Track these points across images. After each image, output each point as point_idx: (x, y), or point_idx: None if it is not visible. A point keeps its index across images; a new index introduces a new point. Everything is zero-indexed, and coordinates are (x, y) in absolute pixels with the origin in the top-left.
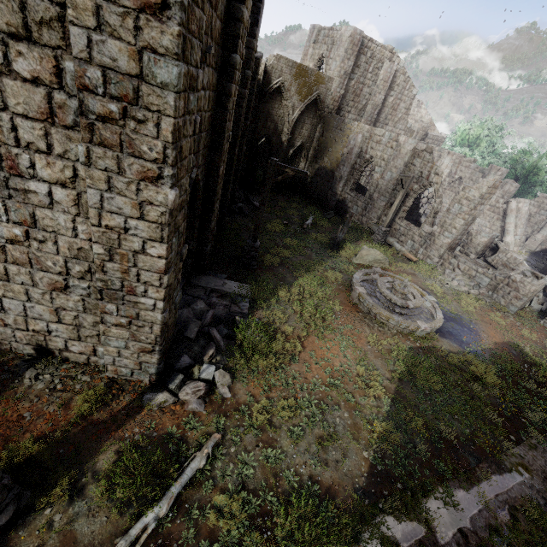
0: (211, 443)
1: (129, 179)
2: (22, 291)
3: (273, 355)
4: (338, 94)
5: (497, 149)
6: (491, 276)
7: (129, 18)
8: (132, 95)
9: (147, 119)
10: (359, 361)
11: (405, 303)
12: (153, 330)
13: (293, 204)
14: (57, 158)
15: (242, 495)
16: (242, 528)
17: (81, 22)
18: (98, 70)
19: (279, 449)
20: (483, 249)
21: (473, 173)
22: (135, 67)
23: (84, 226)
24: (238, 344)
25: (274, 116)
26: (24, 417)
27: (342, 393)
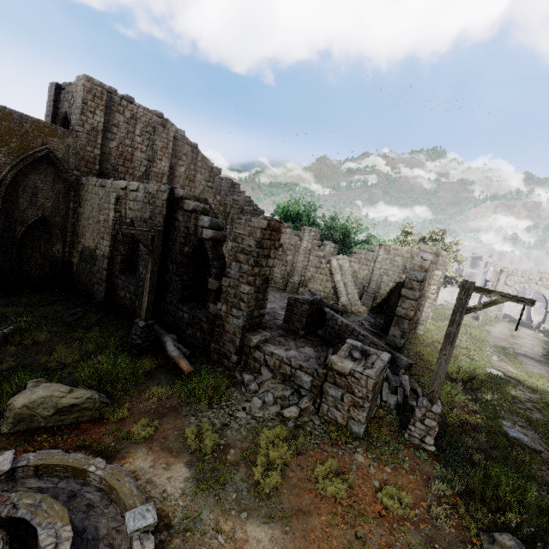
0: None
1: None
2: None
3: None
4: (92, 154)
5: (315, 221)
6: (310, 370)
7: None
8: None
9: None
10: None
11: None
12: None
13: (2, 310)
14: None
15: None
16: None
17: None
18: None
19: None
20: (310, 319)
21: (291, 238)
22: None
23: None
24: None
25: None
26: None
27: None
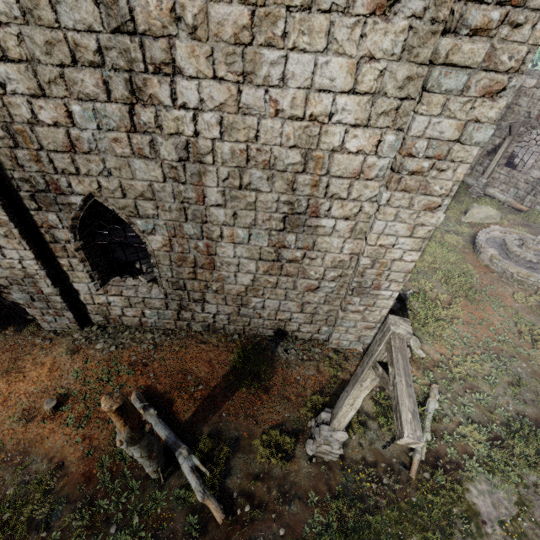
0: (436, 391)
1: (413, 211)
2: (283, 293)
3: (440, 320)
4: None
5: None
6: None
7: (469, 103)
8: (445, 154)
9: (448, 168)
10: (514, 318)
11: None
12: (381, 313)
13: None
14: (351, 201)
15: (474, 426)
16: (486, 447)
17: (428, 113)
18: (425, 141)
19: (483, 394)
20: None
21: None
22: (456, 135)
23: (350, 245)
24: (410, 314)
25: None
26: (298, 379)
27: (512, 347)
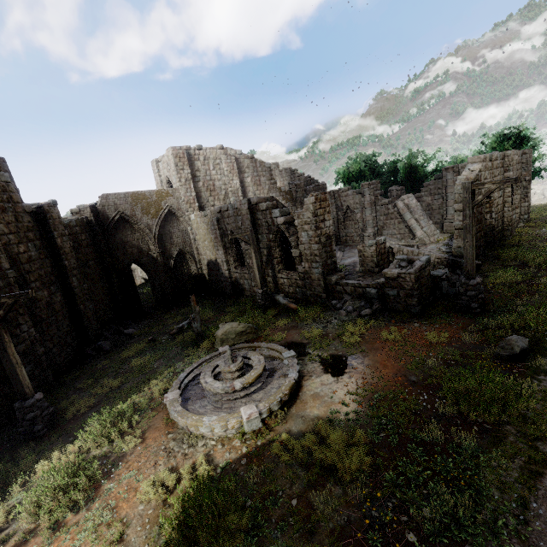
0: None
1: None
2: None
3: None
4: (191, 197)
5: (378, 171)
6: (375, 285)
7: None
8: None
9: None
10: None
11: (228, 387)
12: None
13: (183, 310)
14: None
15: None
16: None
17: None
18: None
19: None
20: (380, 258)
21: (354, 198)
22: None
23: None
24: None
25: (132, 241)
26: None
27: None
